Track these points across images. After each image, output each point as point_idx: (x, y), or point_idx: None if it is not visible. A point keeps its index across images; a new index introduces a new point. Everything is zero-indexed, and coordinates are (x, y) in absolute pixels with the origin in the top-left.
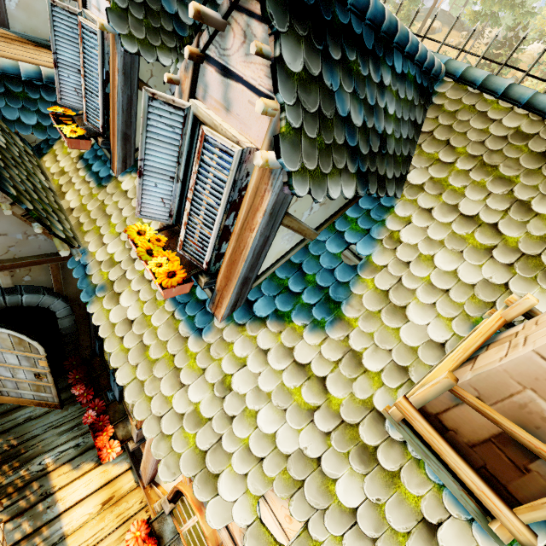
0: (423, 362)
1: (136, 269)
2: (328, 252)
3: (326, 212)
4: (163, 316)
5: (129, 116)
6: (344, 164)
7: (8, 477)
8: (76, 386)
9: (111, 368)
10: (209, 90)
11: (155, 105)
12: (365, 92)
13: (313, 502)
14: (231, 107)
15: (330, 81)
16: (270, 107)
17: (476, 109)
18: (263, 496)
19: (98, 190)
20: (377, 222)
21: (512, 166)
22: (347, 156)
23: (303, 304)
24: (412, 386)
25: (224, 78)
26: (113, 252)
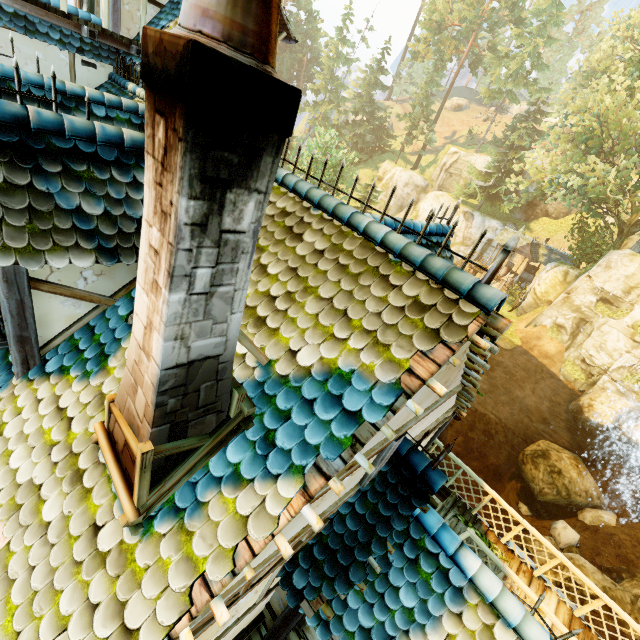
0: None
1: None
2: (118, 315)
3: (115, 282)
4: None
5: None
6: (73, 242)
7: None
8: None
9: None
10: None
11: None
12: (106, 190)
13: (23, 521)
14: None
15: (46, 187)
16: None
17: None
18: None
19: None
20: None
21: (268, 238)
22: (79, 237)
23: (83, 359)
24: None
25: None
26: None
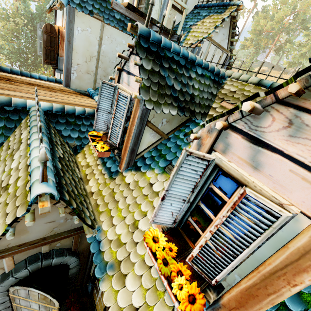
0: None
1: (137, 252)
2: None
3: None
4: (163, 310)
5: (137, 139)
6: None
7: None
8: None
9: (97, 309)
10: (231, 148)
11: (189, 158)
12: None
13: None
14: (261, 167)
15: None
16: None
17: None
18: None
19: (110, 181)
20: None
21: None
22: None
23: None
24: None
25: (254, 145)
26: (119, 233)
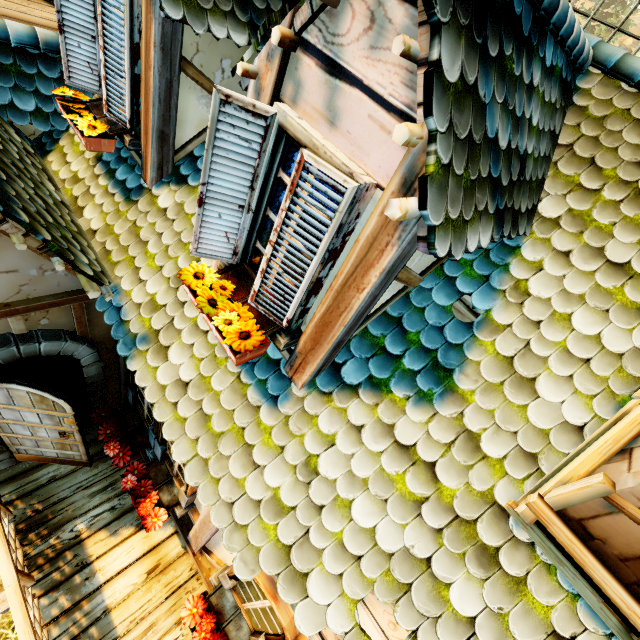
0: (556, 448)
1: (186, 315)
2: (436, 305)
3: None
4: (226, 378)
5: (167, 108)
6: (484, 203)
7: (37, 547)
8: (108, 443)
9: (148, 422)
10: (303, 92)
11: (228, 111)
12: (514, 100)
13: (423, 609)
14: (339, 120)
15: (484, 90)
16: (415, 136)
17: (631, 116)
18: (361, 599)
19: (127, 206)
20: (498, 266)
21: None
22: (489, 192)
23: (404, 371)
24: (542, 477)
25: (331, 78)
26: (154, 291)
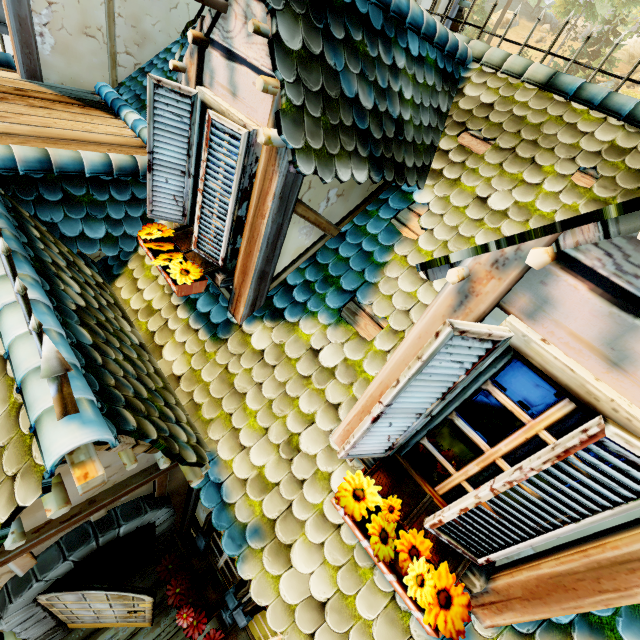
0: None
1: (307, 500)
2: None
3: None
4: (375, 600)
5: (272, 249)
6: None
7: None
8: (180, 610)
9: (223, 574)
10: (553, 311)
11: (454, 342)
12: None
13: None
14: (632, 365)
15: None
16: None
17: None
18: None
19: (214, 347)
20: None
21: None
22: None
23: (633, 606)
24: None
25: (623, 313)
26: (260, 463)
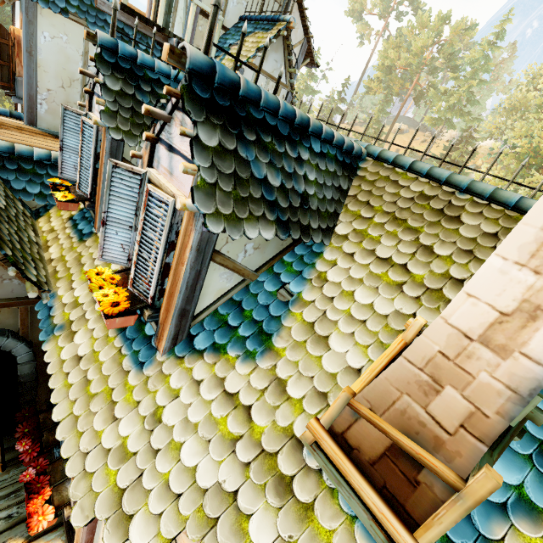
0: (341, 387)
1: (95, 309)
2: (266, 291)
3: (263, 256)
4: (111, 351)
5: None
6: (262, 212)
7: None
8: (22, 440)
9: None
10: (161, 161)
11: (118, 171)
12: (282, 163)
13: None
14: (173, 171)
15: (245, 154)
16: (189, 168)
17: (390, 179)
18: (175, 540)
19: (79, 244)
20: (308, 265)
21: (418, 219)
22: (265, 207)
23: (238, 337)
24: None
25: (170, 153)
26: (78, 295)
